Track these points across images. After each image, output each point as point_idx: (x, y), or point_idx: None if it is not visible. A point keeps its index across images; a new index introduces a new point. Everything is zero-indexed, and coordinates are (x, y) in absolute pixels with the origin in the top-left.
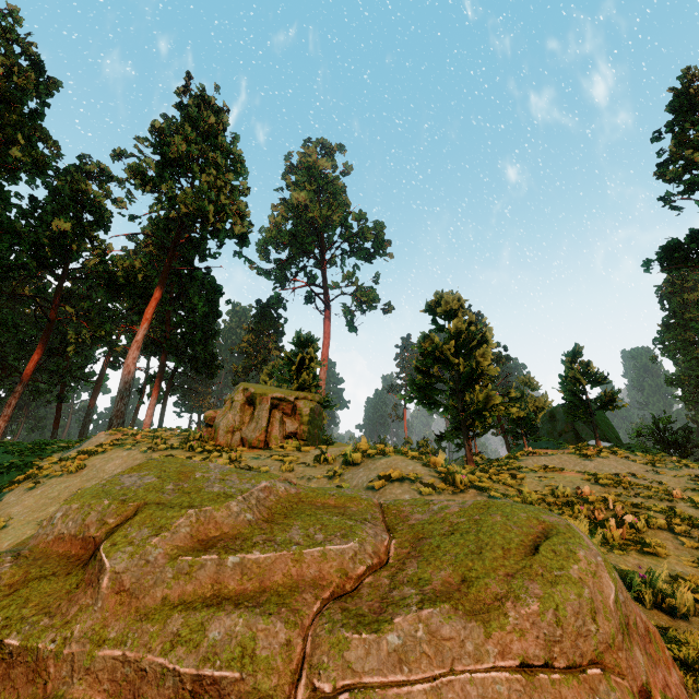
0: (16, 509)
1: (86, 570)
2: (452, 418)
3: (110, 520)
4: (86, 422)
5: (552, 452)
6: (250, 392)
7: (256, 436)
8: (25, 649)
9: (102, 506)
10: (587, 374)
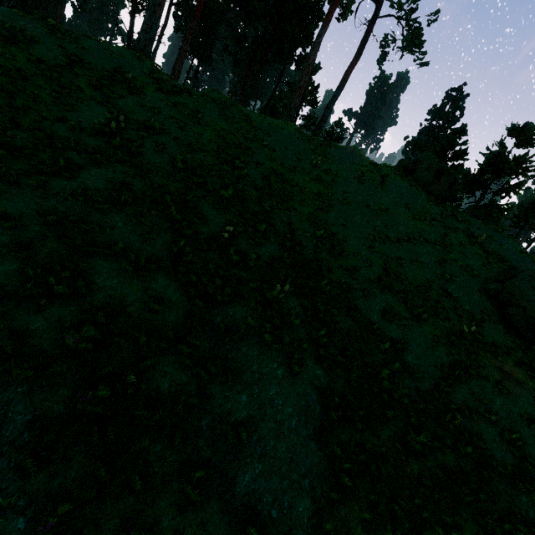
0: (384, 202)
1: None
2: None
3: None
4: None
5: None
6: (444, 168)
7: (438, 194)
8: None
9: None
10: None
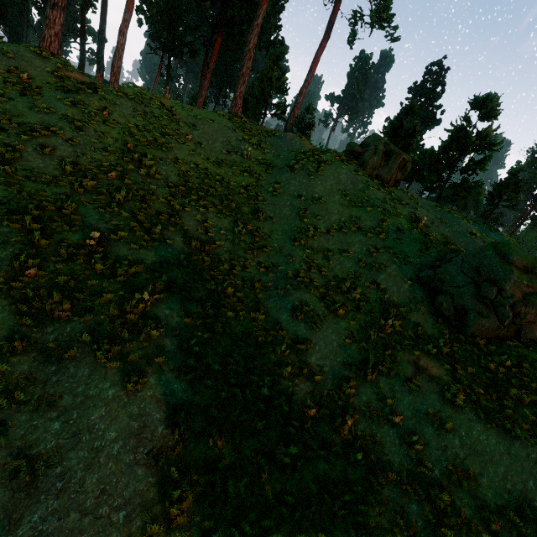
0: (318, 191)
1: (533, 275)
2: (411, 170)
3: (529, 264)
4: (102, 38)
5: (479, 223)
6: (391, 148)
7: (387, 177)
8: (531, 286)
9: (525, 260)
10: (514, 185)
